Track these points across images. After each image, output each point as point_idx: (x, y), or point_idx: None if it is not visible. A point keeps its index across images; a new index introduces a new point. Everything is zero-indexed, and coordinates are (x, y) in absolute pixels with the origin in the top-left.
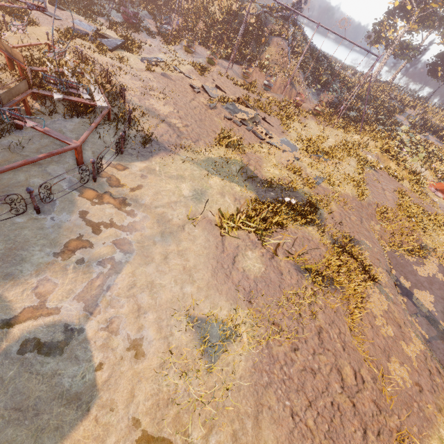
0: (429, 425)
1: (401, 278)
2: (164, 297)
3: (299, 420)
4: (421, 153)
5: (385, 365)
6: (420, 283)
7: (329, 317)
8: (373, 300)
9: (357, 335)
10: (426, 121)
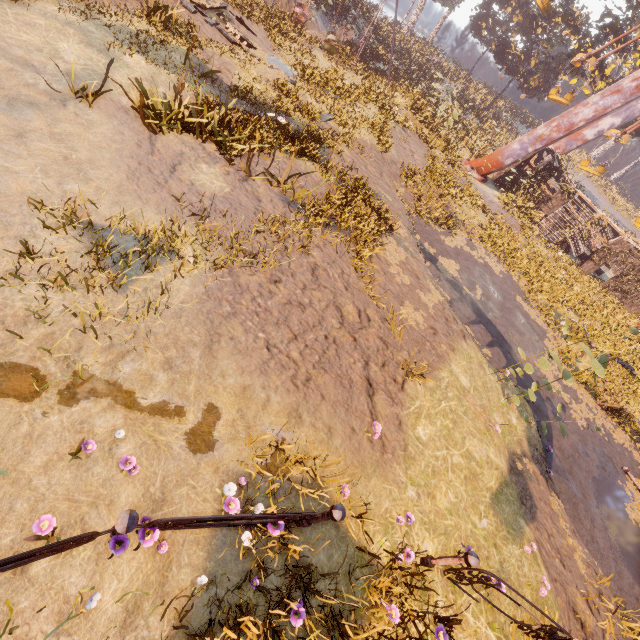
0: (441, 361)
1: (426, 244)
2: (17, 187)
3: (278, 352)
4: (456, 112)
5: (397, 309)
6: (447, 252)
7: (329, 256)
8: (389, 250)
9: (366, 278)
10: (467, 97)
